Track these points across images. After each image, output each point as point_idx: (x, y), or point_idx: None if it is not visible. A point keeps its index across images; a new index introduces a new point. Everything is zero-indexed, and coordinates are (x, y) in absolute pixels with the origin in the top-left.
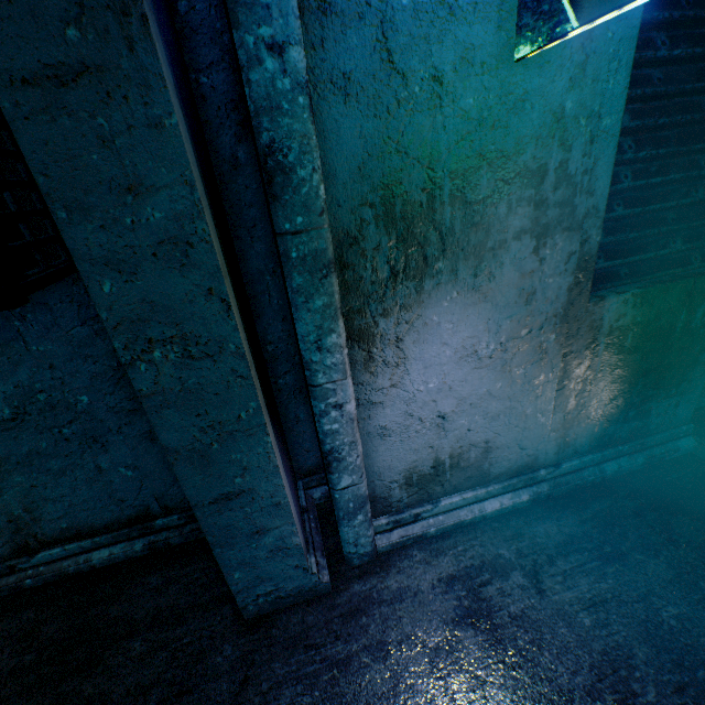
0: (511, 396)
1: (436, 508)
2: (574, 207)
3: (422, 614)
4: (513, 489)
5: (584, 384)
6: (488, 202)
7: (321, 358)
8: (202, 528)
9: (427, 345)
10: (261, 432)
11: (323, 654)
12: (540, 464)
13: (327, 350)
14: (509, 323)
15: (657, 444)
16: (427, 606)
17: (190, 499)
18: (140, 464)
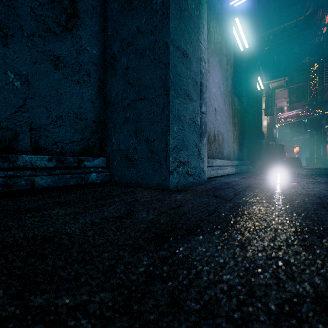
0: (225, 116)
1: (216, 161)
2: (230, 59)
3: (250, 181)
4: (229, 165)
5: (234, 126)
6: (221, 38)
7: (202, 32)
8: (170, 62)
9: (213, 72)
10: (198, 30)
11: (237, 187)
12: (231, 158)
13: (204, 31)
14: (224, 84)
15: (245, 165)
16: (248, 180)
17: (170, 32)
18: (33, 81)
